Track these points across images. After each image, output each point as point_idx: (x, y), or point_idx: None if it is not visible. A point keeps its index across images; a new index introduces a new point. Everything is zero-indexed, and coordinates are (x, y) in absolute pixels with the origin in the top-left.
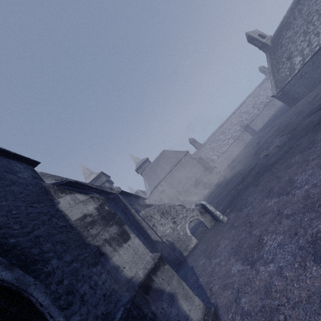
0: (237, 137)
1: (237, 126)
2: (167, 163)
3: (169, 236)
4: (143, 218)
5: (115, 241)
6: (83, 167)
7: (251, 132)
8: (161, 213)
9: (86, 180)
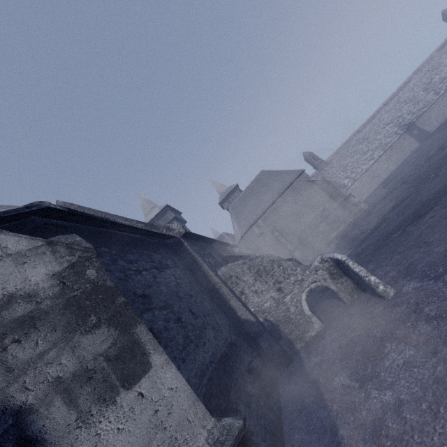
0: (391, 146)
1: (392, 126)
2: (267, 191)
3: (270, 313)
4: (223, 279)
5: (93, 384)
6: (142, 198)
7: (418, 135)
8: (255, 273)
9: (146, 218)
